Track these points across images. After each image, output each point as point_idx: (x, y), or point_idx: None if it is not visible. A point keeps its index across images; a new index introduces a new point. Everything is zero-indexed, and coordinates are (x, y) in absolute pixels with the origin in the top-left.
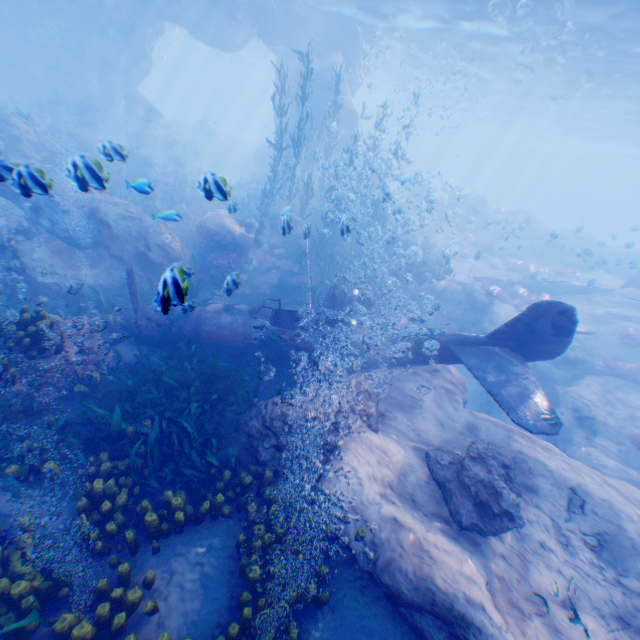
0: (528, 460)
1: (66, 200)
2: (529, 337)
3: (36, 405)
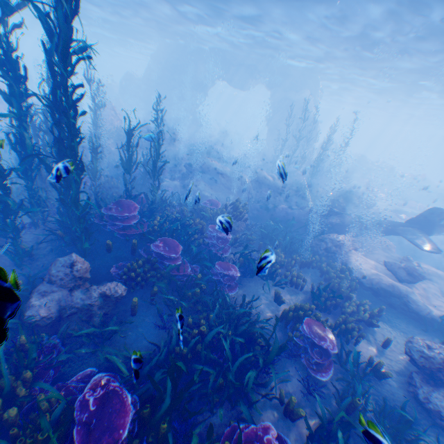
0: (427, 270)
1: (202, 164)
2: (426, 224)
3: (240, 230)
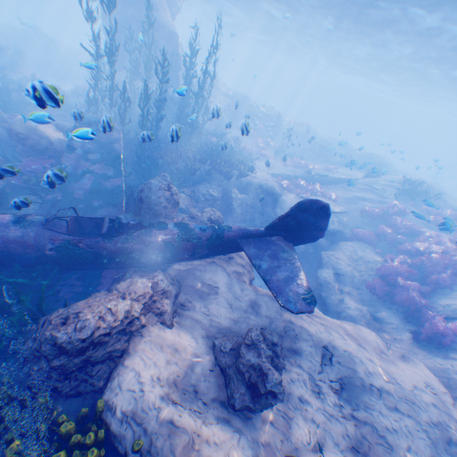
0: (295, 327)
1: None
2: (298, 227)
3: None
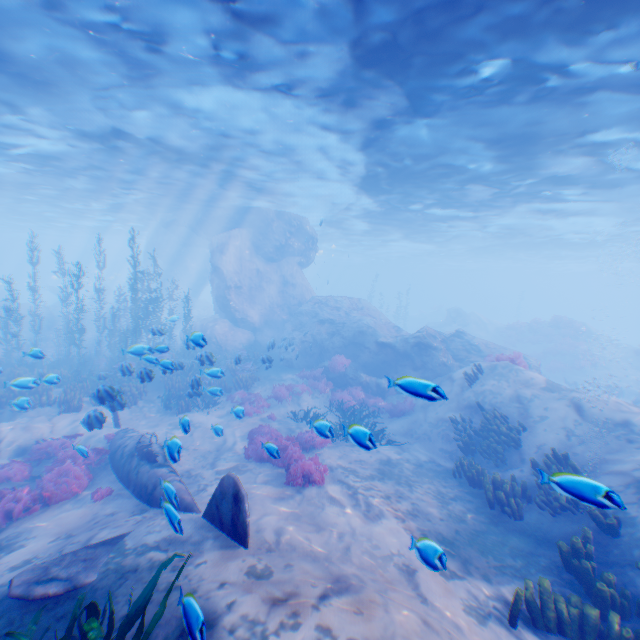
0: None
1: None
2: None
3: None
